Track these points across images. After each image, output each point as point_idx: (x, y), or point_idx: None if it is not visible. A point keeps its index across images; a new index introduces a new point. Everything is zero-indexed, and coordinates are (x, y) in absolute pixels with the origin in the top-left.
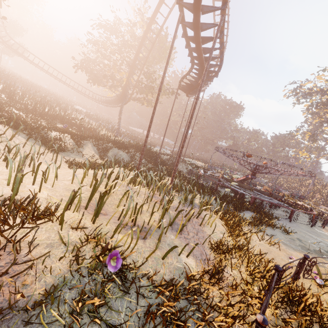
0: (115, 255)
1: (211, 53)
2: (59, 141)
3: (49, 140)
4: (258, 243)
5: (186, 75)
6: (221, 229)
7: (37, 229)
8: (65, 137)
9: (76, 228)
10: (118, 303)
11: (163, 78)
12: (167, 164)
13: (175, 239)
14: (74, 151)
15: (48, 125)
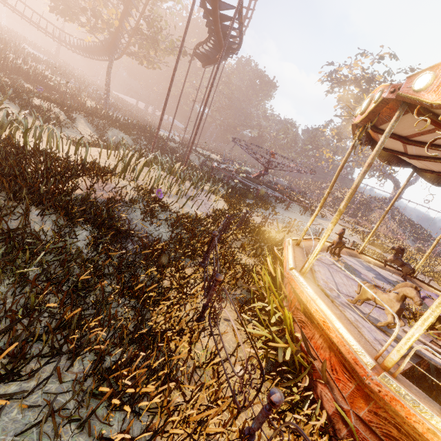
0: (159, 192)
1: (227, 40)
2: (47, 112)
3: (37, 110)
4: (249, 215)
5: (203, 43)
6: (224, 206)
7: (115, 175)
8: (52, 107)
9: (131, 180)
10: (161, 216)
11: (178, 57)
12: (176, 154)
13: (189, 202)
14: (68, 127)
15: (21, 87)
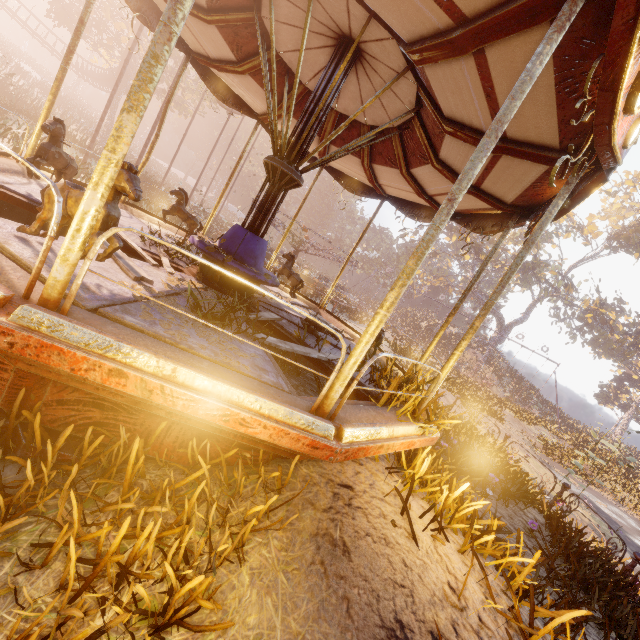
0: None
1: None
2: None
3: None
4: None
5: None
6: None
7: None
8: None
9: None
10: None
11: (132, 47)
12: None
13: None
14: None
15: None
